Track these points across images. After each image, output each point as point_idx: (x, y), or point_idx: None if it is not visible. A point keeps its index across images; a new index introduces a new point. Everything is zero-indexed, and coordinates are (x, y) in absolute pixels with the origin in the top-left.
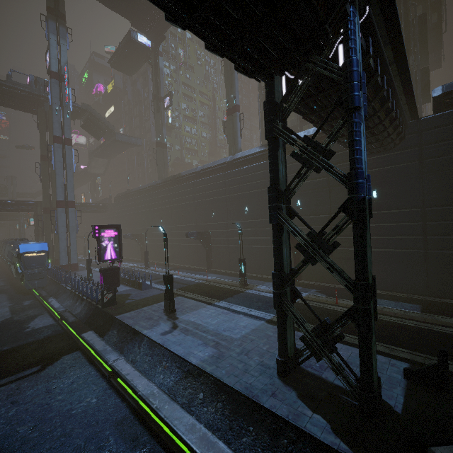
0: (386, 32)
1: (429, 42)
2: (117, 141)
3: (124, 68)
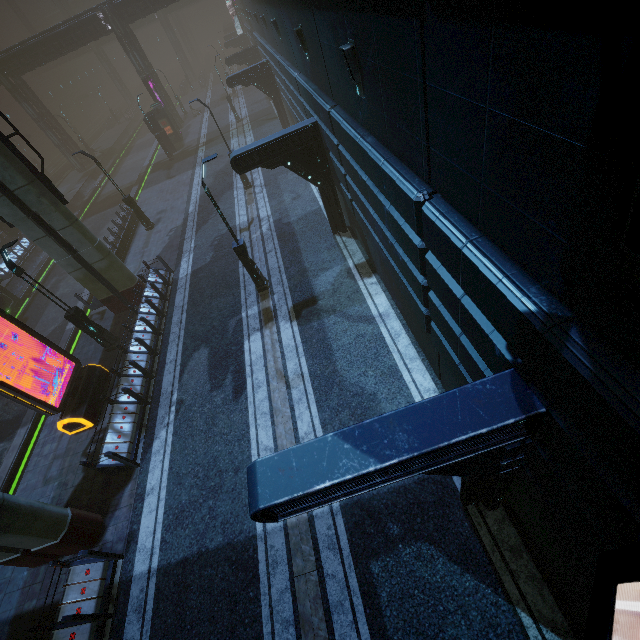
0: None
1: None
2: None
3: None
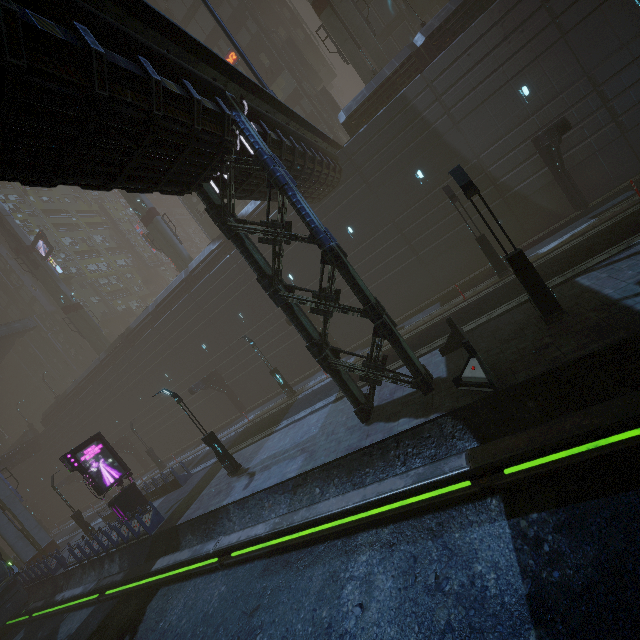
0: (270, 106)
1: (311, 57)
2: None
3: None
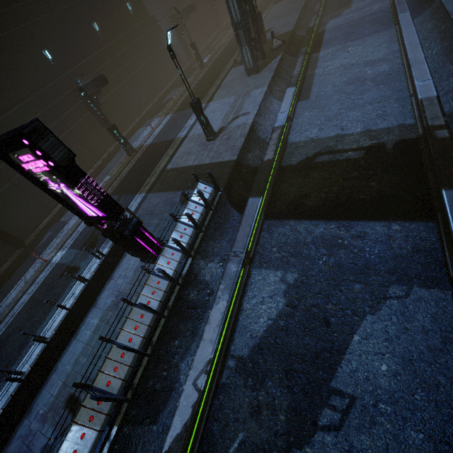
0: None
1: None
2: None
3: None
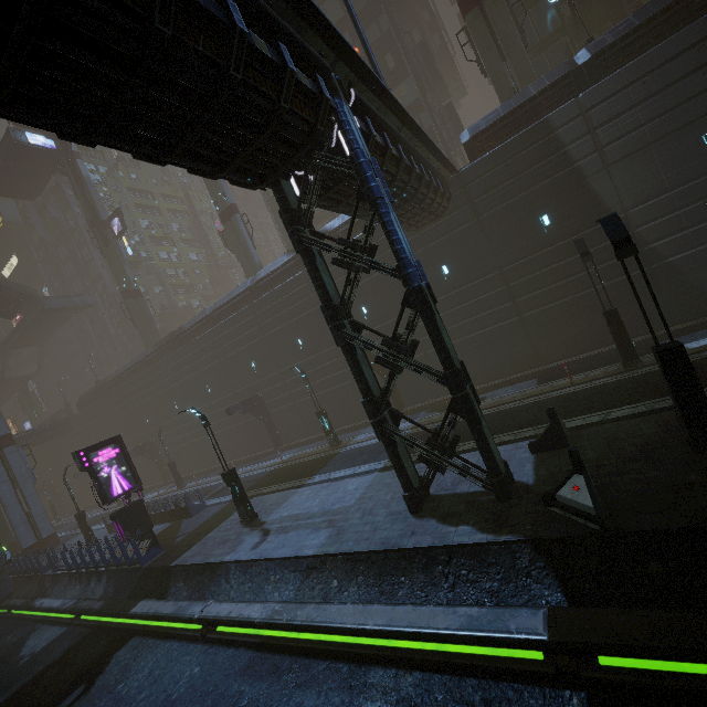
0: (382, 103)
1: (442, 68)
2: (48, 310)
3: (18, 190)
